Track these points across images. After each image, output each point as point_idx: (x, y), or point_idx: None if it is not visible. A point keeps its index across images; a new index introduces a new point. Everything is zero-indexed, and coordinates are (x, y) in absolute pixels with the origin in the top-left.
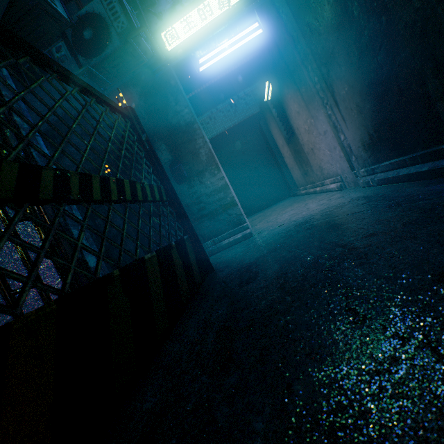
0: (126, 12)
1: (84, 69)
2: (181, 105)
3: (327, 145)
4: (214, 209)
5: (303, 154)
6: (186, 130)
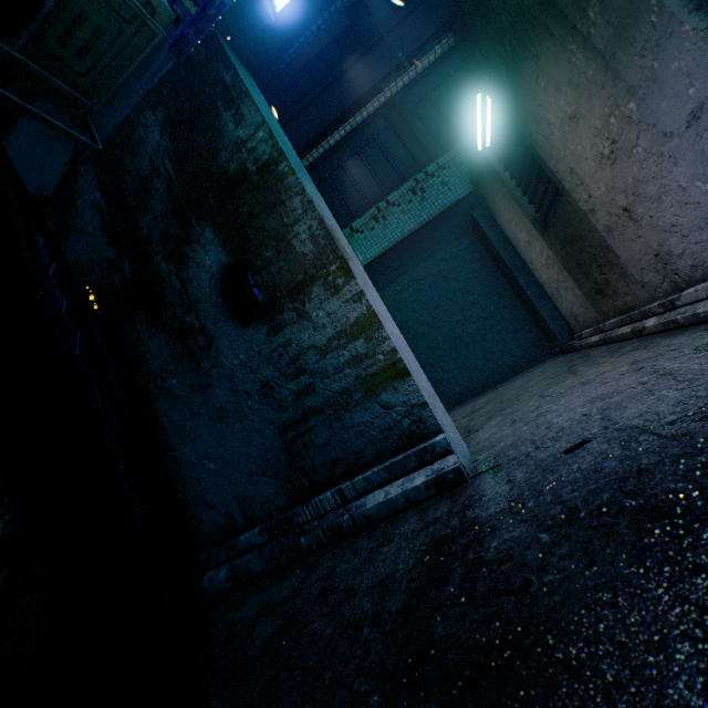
0: None
1: None
2: (248, 124)
3: (702, 160)
4: (340, 390)
5: (591, 238)
6: (261, 183)
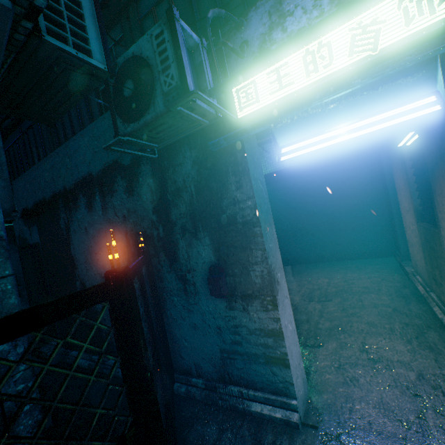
0: (180, 59)
1: (116, 140)
2: (243, 191)
3: None
4: (254, 352)
5: (443, 264)
6: (242, 231)
